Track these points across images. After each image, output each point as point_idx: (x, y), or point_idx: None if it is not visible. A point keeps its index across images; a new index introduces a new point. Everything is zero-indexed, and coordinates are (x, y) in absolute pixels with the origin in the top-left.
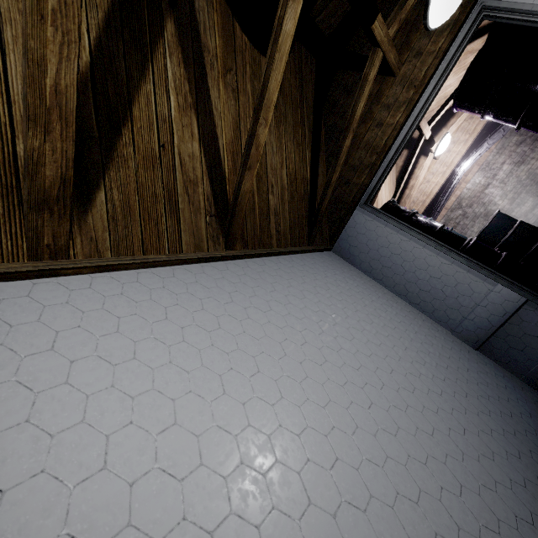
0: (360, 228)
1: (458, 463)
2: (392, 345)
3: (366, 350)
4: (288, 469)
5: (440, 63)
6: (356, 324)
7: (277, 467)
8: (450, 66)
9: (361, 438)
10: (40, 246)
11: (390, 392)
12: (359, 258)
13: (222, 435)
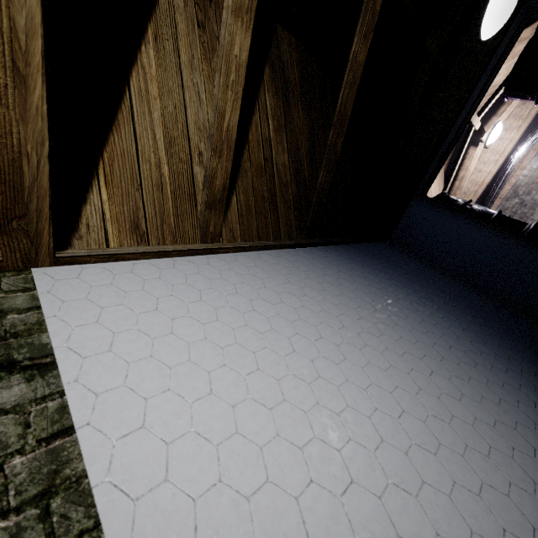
0: (416, 218)
1: (531, 391)
2: (460, 313)
3: (438, 313)
4: (400, 371)
5: (490, 61)
6: (426, 296)
7: (393, 368)
8: (499, 63)
9: (447, 364)
10: (207, 233)
11: (465, 342)
12: (417, 246)
13: (352, 347)
